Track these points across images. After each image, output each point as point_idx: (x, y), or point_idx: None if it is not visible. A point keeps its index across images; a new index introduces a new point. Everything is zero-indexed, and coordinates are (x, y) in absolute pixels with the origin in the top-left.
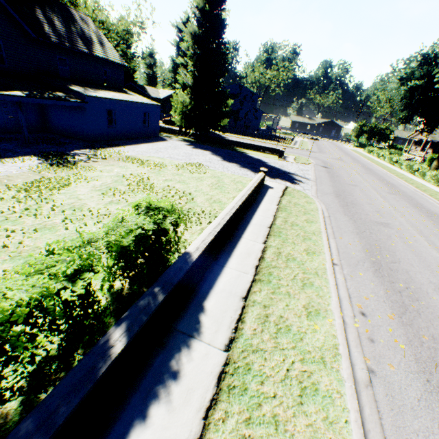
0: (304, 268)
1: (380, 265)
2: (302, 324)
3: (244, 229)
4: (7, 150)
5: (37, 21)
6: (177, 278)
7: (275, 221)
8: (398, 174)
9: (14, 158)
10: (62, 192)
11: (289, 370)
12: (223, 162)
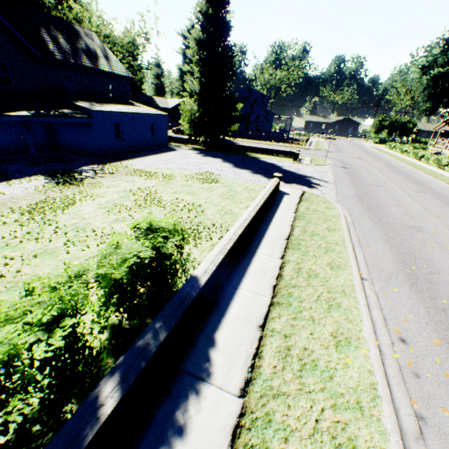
0: (329, 286)
1: (416, 277)
2: (331, 358)
3: (259, 243)
4: (15, 171)
5: (42, 40)
6: (182, 310)
7: (293, 231)
8: (426, 170)
9: (21, 178)
10: (66, 212)
11: (319, 421)
12: (234, 169)
